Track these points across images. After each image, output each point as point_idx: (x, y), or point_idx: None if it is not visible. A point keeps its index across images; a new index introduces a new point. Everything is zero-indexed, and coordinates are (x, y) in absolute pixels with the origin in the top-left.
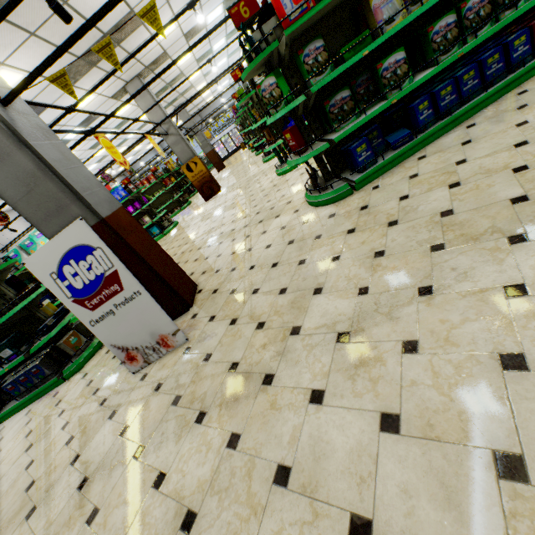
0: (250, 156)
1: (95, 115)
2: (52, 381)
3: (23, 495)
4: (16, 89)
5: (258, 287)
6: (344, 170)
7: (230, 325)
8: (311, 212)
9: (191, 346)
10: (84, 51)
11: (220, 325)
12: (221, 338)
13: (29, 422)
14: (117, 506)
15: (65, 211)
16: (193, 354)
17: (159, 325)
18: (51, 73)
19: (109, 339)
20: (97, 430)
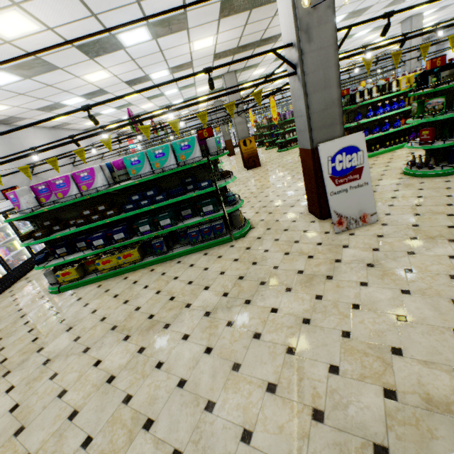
0: (268, 151)
1: (192, 85)
2: (225, 238)
3: (300, 275)
4: (345, 57)
5: (419, 204)
6: (439, 163)
7: (416, 216)
8: (420, 179)
9: (385, 223)
10: (243, 44)
11: (404, 216)
12: (415, 219)
13: (222, 256)
14: (428, 266)
15: (332, 127)
16: (396, 225)
17: (366, 207)
18: (219, 49)
19: (335, 207)
20: (339, 251)
